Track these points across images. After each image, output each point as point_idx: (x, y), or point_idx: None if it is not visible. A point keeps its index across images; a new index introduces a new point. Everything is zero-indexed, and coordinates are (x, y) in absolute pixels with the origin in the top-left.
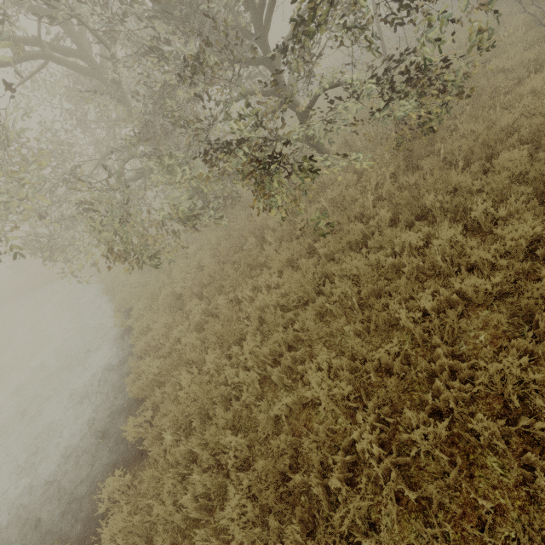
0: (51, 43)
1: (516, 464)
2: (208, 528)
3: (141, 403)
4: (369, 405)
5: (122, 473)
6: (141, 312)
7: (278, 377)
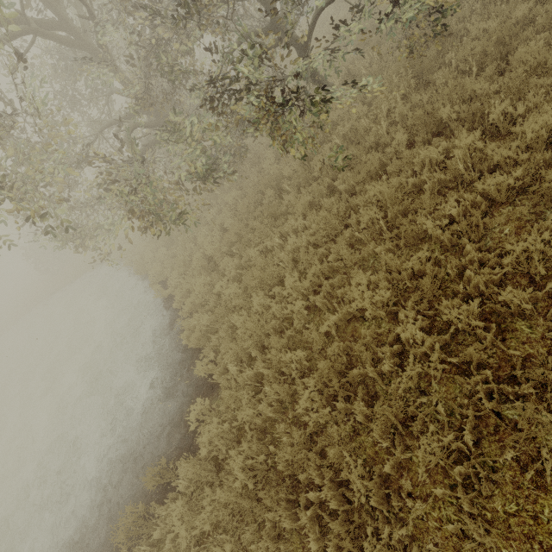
0: (33, 18)
1: (542, 320)
2: (284, 424)
3: (200, 352)
4: (408, 304)
5: (202, 401)
6: (177, 280)
7: (321, 303)
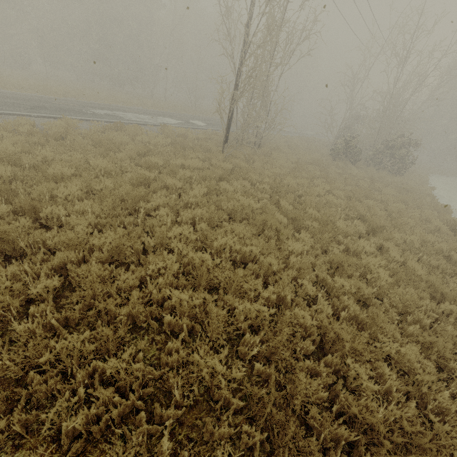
0: None
1: None
2: None
3: None
4: None
5: None
6: None
7: None
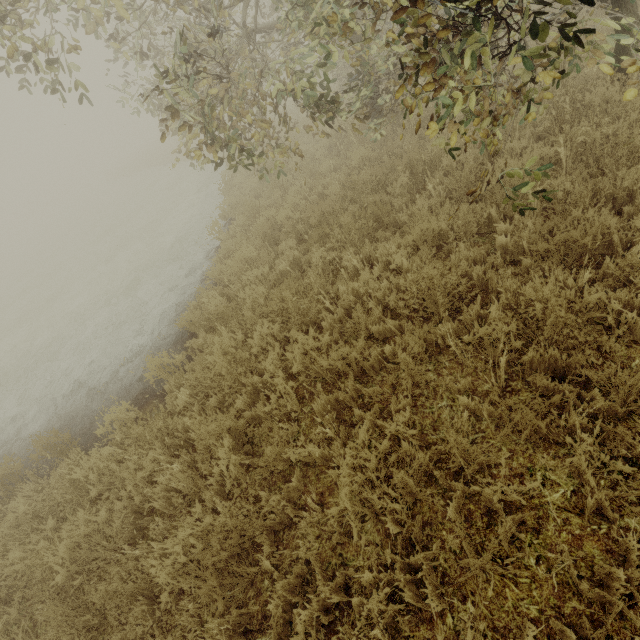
0: None
1: None
2: (172, 521)
3: (192, 337)
4: (413, 557)
5: (130, 407)
6: (239, 229)
7: (325, 407)
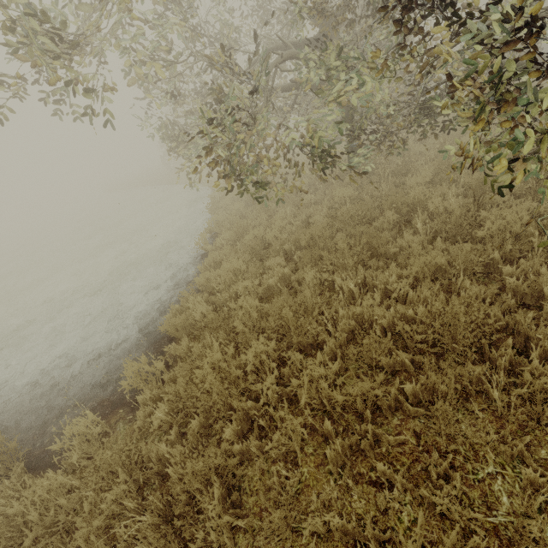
0: None
1: None
2: None
3: (171, 341)
4: None
5: (96, 419)
6: (225, 243)
7: (337, 454)
